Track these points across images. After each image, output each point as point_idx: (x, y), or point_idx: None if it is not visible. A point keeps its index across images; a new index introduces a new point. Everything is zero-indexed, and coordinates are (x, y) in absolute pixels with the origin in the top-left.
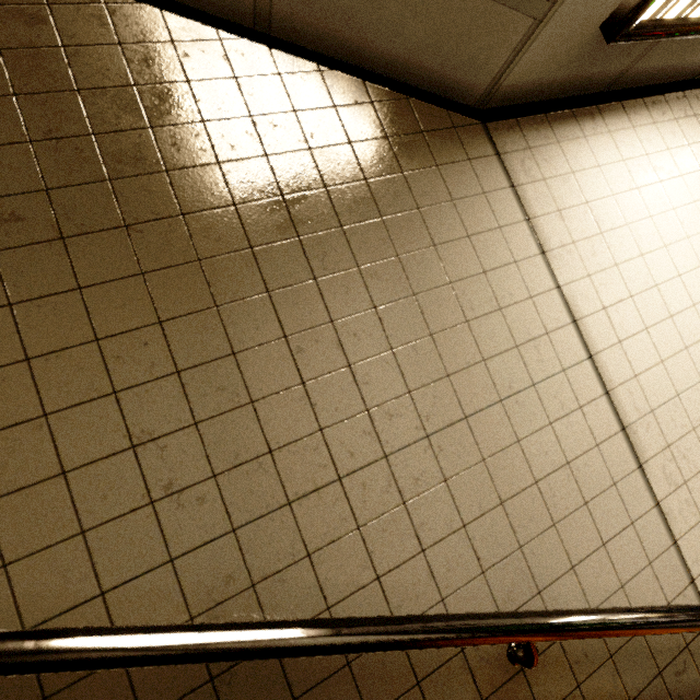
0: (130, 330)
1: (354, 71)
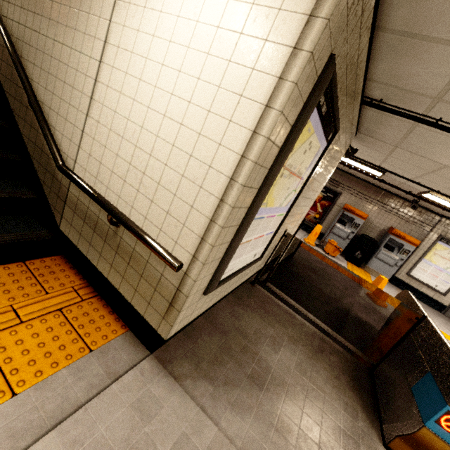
0: None
1: None
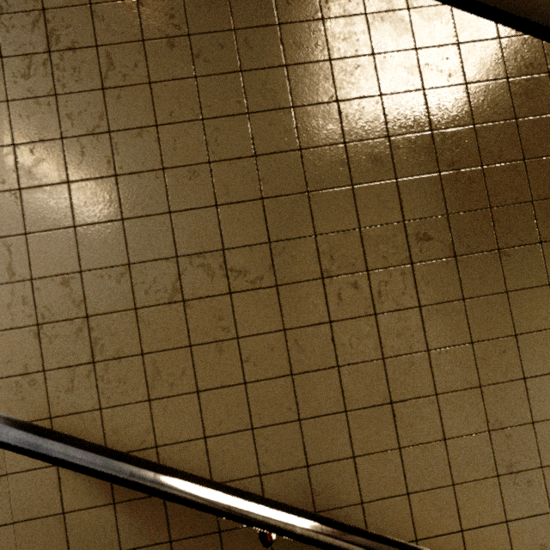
0: (494, 338)
1: None
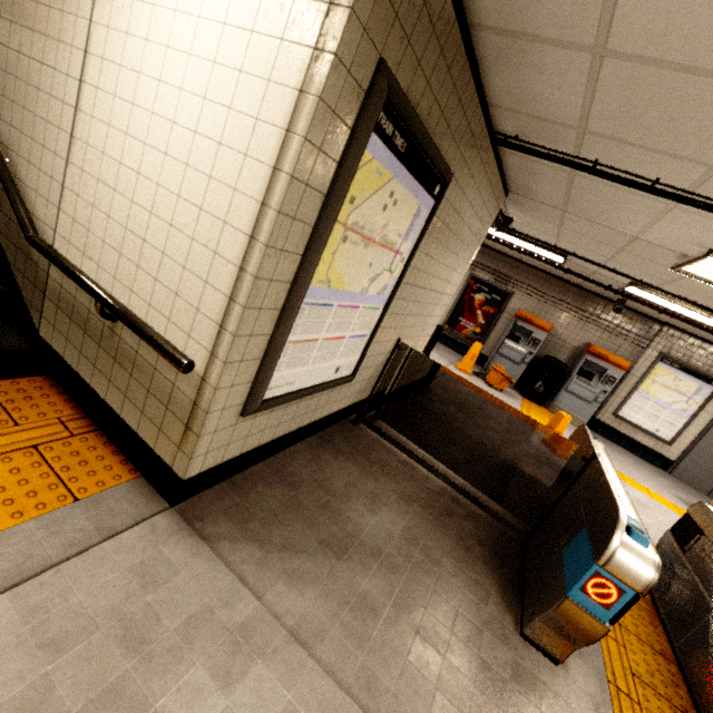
0: None
1: None
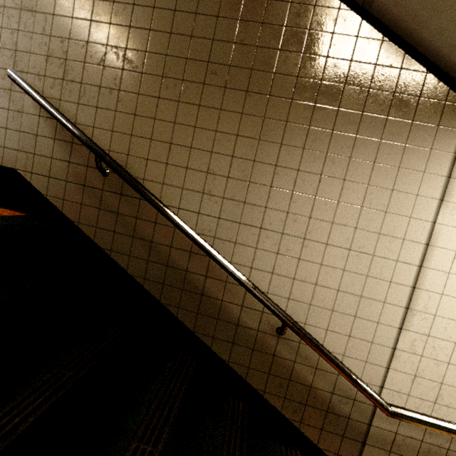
0: (227, 133)
1: (404, 46)
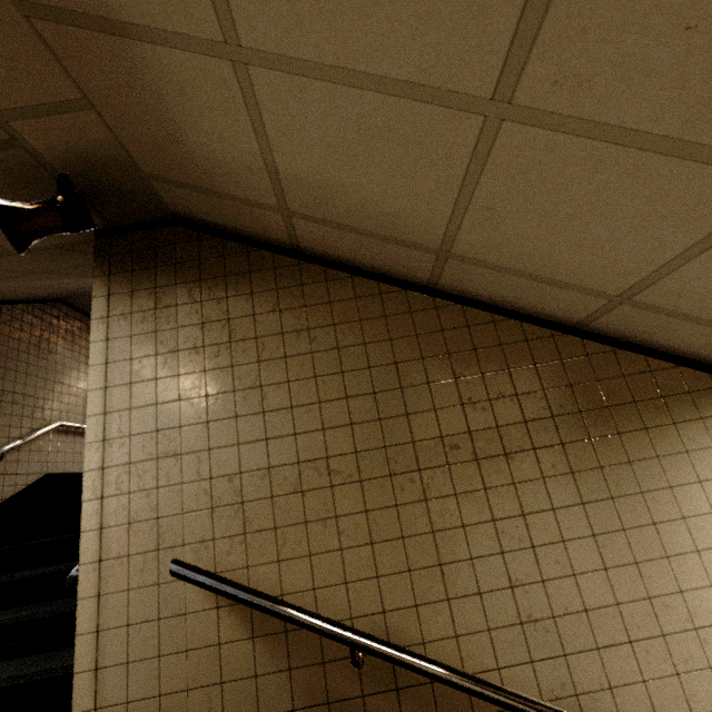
0: (508, 517)
1: (637, 349)
